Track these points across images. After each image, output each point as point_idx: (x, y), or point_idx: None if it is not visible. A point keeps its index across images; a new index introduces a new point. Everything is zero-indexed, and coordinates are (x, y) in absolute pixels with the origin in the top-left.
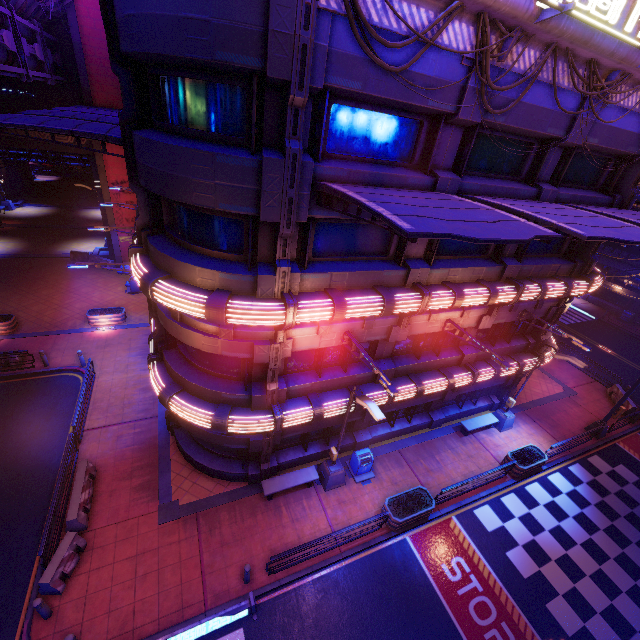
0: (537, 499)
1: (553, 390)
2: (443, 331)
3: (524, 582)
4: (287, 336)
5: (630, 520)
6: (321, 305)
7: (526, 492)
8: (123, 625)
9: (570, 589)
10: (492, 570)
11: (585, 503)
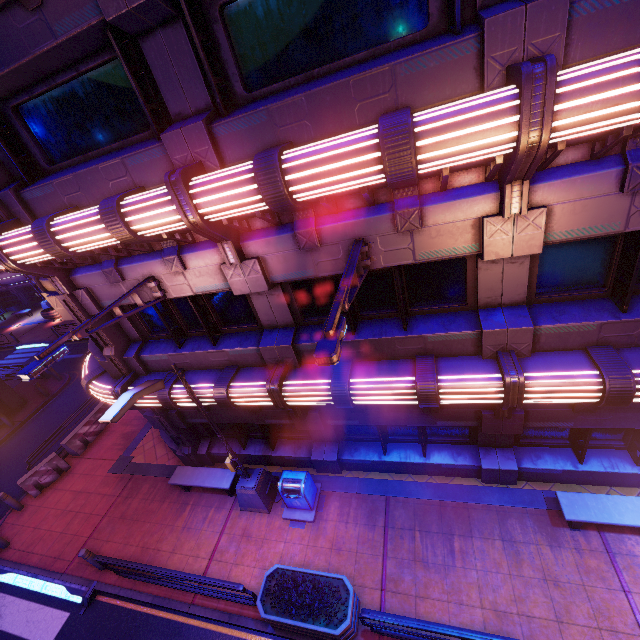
0: None
1: None
2: None
3: None
4: (80, 286)
5: None
6: (23, 232)
7: None
8: (31, 544)
9: None
10: None
11: None
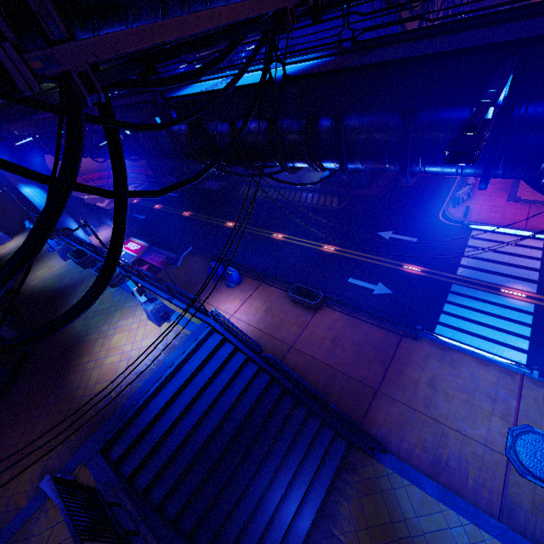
0: None
1: None
2: None
3: None
4: None
5: None
6: None
7: None
8: (483, 219)
9: None
10: None
11: None
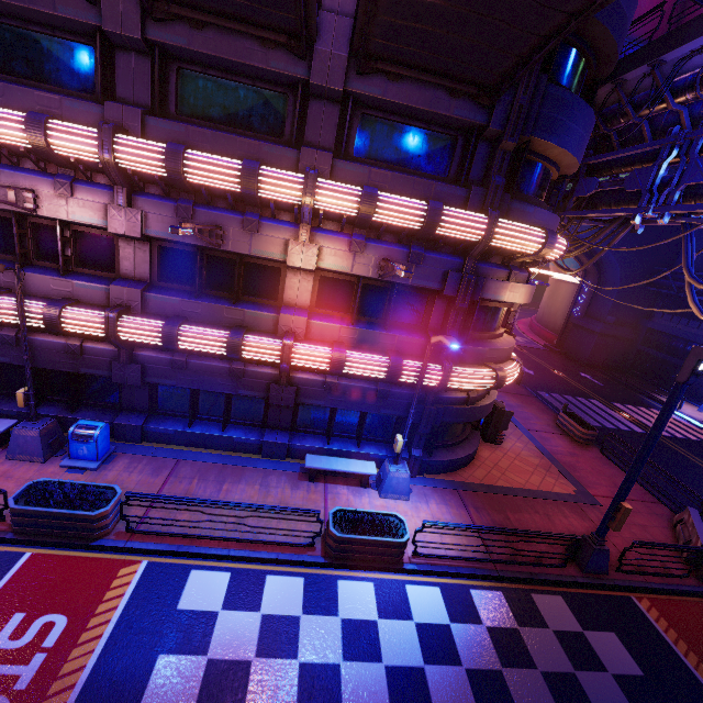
0: (341, 605)
1: (551, 486)
2: (214, 246)
3: None
4: None
5: None
6: None
7: (332, 587)
8: None
9: None
10: (92, 667)
11: (447, 657)
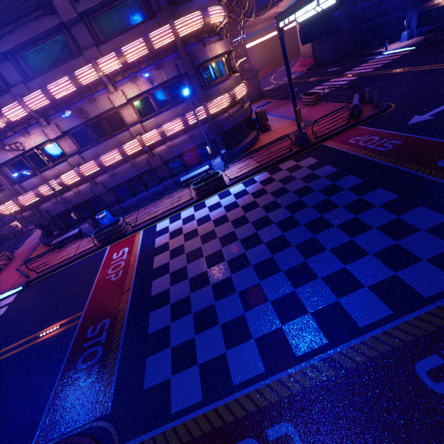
0: (207, 205)
1: (293, 130)
2: (86, 119)
3: (153, 249)
4: None
5: (274, 193)
6: None
7: (203, 203)
8: None
9: (179, 246)
10: (139, 249)
11: (244, 195)
